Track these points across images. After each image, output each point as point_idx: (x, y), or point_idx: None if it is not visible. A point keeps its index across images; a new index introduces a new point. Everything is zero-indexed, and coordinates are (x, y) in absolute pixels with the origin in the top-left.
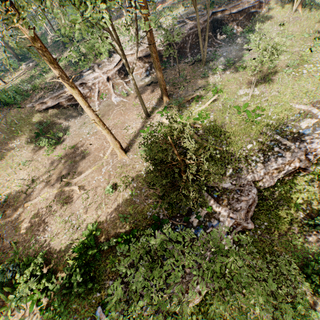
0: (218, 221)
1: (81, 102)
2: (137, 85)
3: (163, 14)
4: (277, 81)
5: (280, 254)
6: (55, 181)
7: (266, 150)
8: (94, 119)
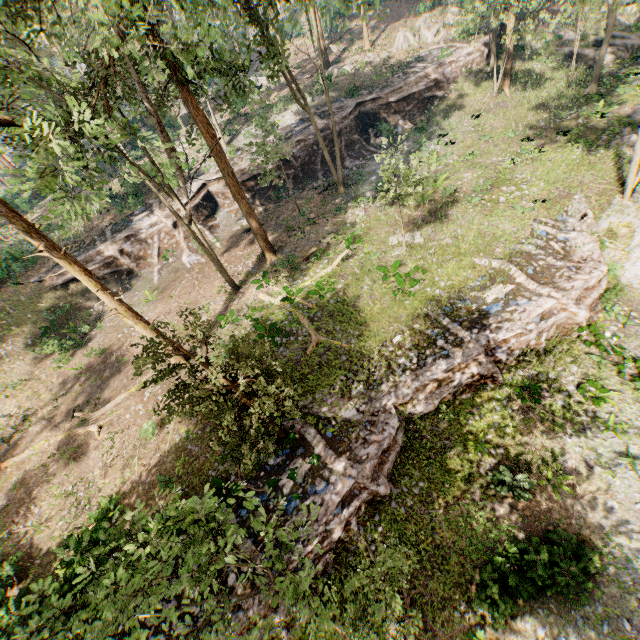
0: (326, 483)
1: (87, 283)
2: (229, 231)
3: (275, 110)
4: (455, 218)
5: (447, 543)
6: (64, 418)
7: (424, 346)
8: (116, 308)
